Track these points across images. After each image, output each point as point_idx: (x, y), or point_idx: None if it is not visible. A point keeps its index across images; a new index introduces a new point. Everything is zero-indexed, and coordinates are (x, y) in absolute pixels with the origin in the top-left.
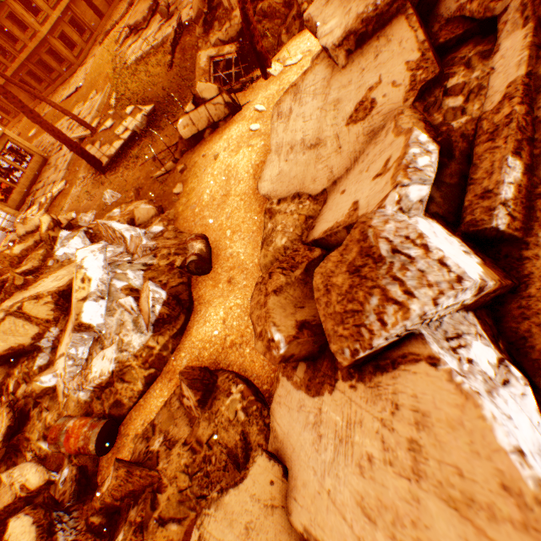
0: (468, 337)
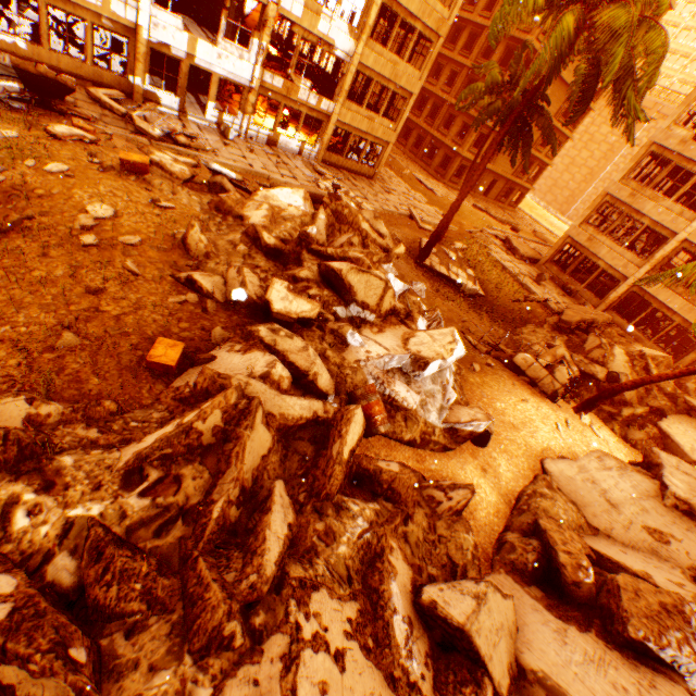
0: None
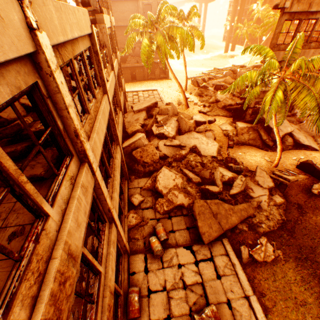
0: None
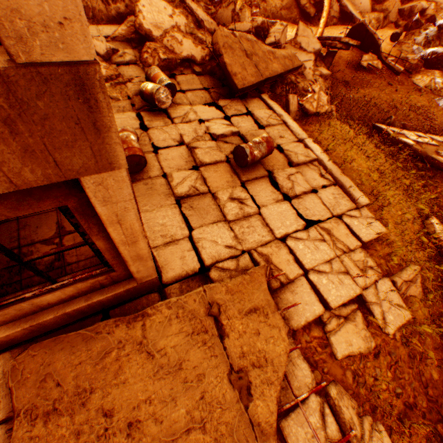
0: None
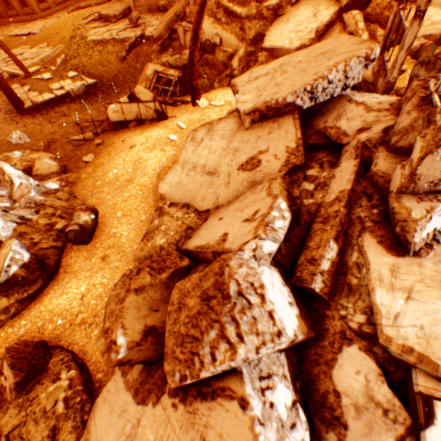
0: (276, 378)
